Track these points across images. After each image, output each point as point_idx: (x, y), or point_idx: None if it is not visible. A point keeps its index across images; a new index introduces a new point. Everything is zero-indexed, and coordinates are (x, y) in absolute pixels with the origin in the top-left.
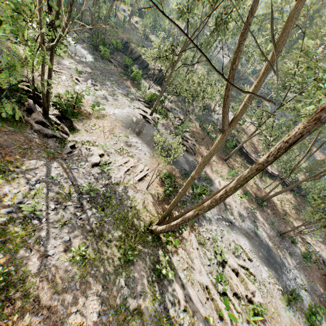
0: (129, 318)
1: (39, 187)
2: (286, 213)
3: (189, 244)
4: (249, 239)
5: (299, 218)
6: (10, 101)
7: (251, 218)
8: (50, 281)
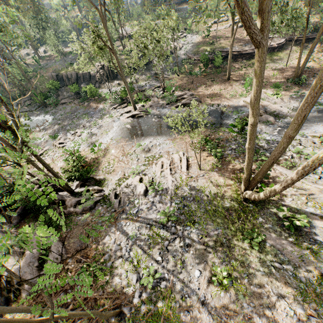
0: (320, 291)
1: (133, 253)
2: None
3: (284, 177)
4: (322, 120)
5: None
6: (44, 212)
7: None
8: (229, 321)
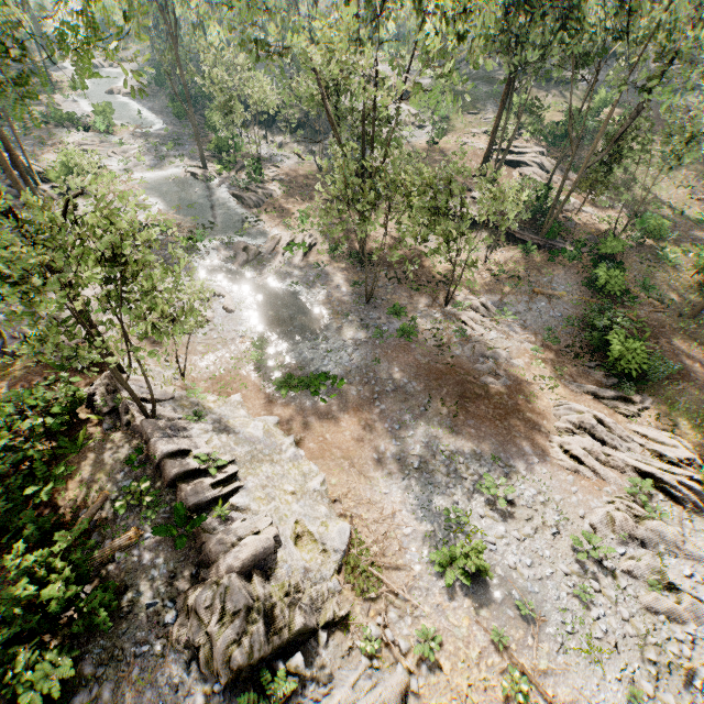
0: None
1: None
2: (449, 280)
3: None
4: (267, 297)
5: (496, 289)
6: None
7: (310, 278)
8: None
